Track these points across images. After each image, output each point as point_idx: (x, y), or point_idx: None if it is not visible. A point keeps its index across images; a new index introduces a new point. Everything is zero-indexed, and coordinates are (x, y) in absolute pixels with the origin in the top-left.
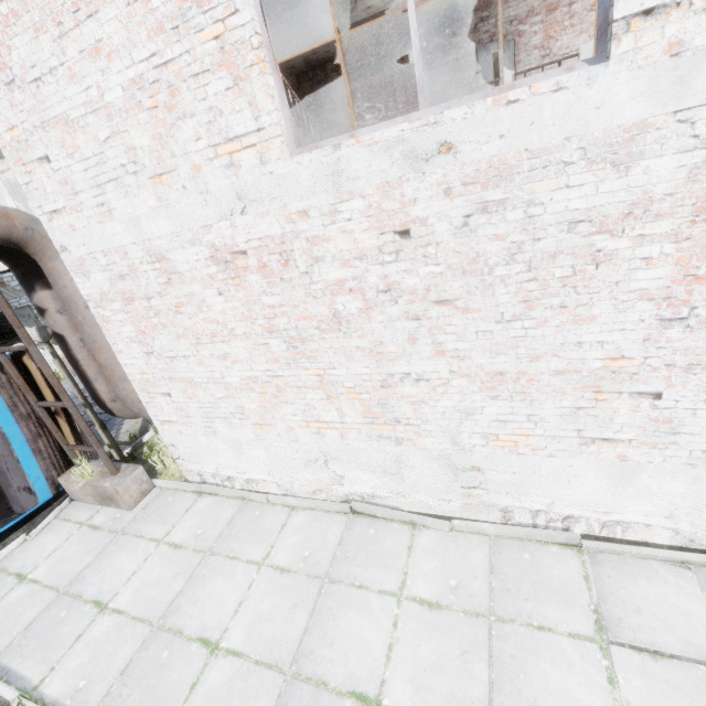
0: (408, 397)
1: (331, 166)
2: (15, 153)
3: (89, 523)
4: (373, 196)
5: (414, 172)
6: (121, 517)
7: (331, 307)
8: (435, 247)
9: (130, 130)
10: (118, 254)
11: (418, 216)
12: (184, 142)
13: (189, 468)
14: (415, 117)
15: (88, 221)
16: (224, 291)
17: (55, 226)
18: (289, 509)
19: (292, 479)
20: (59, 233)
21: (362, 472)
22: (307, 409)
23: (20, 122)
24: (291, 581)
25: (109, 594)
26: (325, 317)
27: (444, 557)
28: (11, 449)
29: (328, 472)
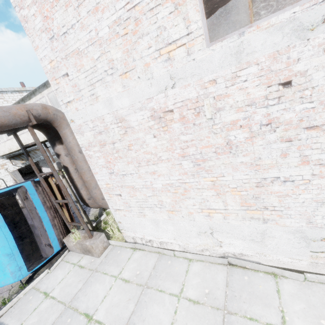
0: (276, 193)
1: (236, 47)
2: (52, 74)
3: (78, 264)
4: (265, 62)
5: (300, 40)
6: (94, 261)
7: (225, 138)
8: (310, 90)
9: (111, 50)
10: (99, 120)
11: (299, 70)
12: (141, 51)
13: (128, 234)
14: (301, 4)
15: (85, 104)
16: (157, 135)
17: (68, 110)
18: (188, 260)
19: (188, 242)
20: (70, 113)
21: (236, 240)
22: (202, 202)
23: (55, 58)
24: (202, 311)
25: (92, 309)
26: (221, 145)
27: (307, 300)
28: (42, 224)
29: (212, 239)
